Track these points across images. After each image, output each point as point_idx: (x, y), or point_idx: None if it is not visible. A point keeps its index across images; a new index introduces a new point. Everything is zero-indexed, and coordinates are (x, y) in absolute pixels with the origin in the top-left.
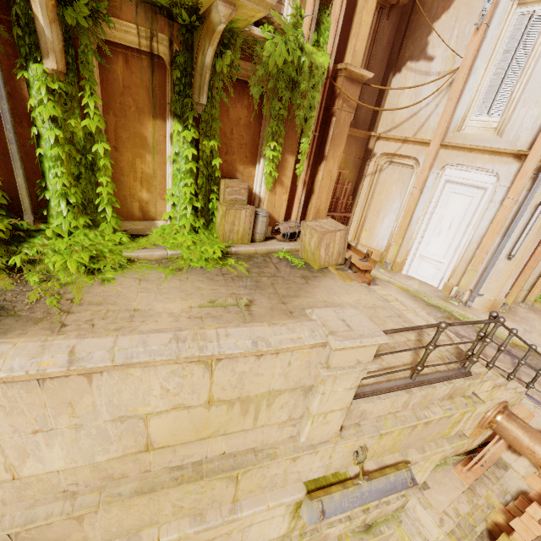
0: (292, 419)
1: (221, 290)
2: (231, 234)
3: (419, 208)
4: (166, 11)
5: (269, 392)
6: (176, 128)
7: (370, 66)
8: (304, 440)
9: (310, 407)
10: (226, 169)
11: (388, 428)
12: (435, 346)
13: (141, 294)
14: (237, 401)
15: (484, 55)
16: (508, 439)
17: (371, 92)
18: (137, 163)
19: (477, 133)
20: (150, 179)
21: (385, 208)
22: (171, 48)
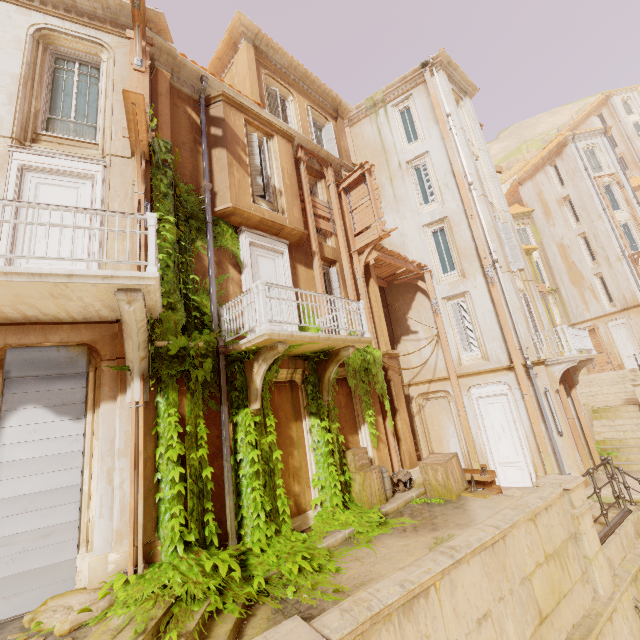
0: (583, 573)
1: (421, 539)
2: (372, 498)
3: (472, 424)
4: (306, 357)
5: (562, 543)
6: (315, 422)
7: None
8: (603, 592)
9: (585, 551)
10: (342, 443)
11: (632, 568)
12: (598, 488)
13: (377, 566)
14: (555, 555)
15: (447, 324)
16: None
17: None
18: (289, 460)
19: (473, 363)
20: (298, 471)
21: (444, 435)
22: (303, 374)
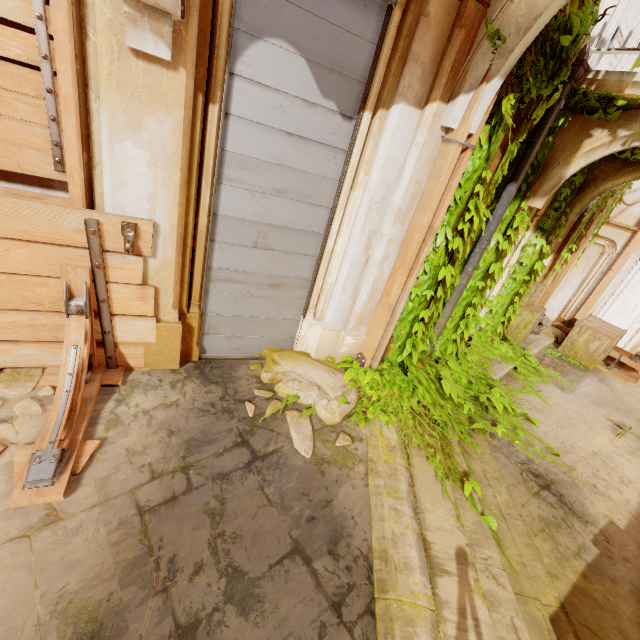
0: None
1: (591, 412)
2: (522, 336)
3: (608, 288)
4: None
5: None
6: (539, 242)
7: None
8: None
9: None
10: None
11: None
12: None
13: (566, 431)
14: None
15: None
16: None
17: None
18: None
19: None
20: None
21: (562, 281)
22: None
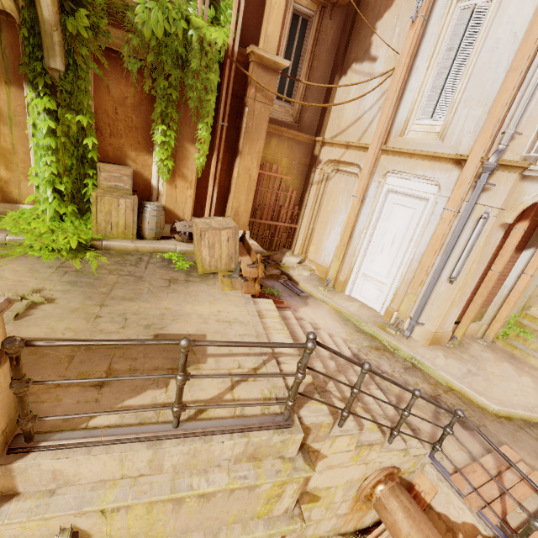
0: None
1: (29, 283)
2: (108, 226)
3: (361, 220)
4: None
5: None
6: (28, 95)
7: (313, 67)
8: None
9: None
10: (113, 154)
11: (104, 502)
12: (188, 376)
13: None
14: None
15: (425, 52)
16: (386, 525)
17: (316, 95)
18: None
19: (420, 138)
20: (8, 155)
21: (332, 220)
22: (16, 3)
